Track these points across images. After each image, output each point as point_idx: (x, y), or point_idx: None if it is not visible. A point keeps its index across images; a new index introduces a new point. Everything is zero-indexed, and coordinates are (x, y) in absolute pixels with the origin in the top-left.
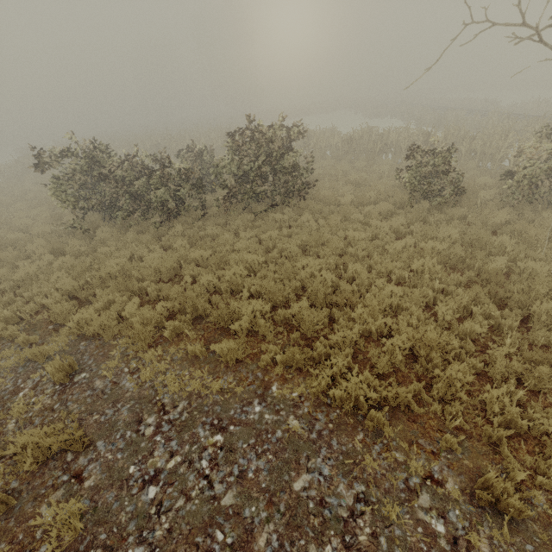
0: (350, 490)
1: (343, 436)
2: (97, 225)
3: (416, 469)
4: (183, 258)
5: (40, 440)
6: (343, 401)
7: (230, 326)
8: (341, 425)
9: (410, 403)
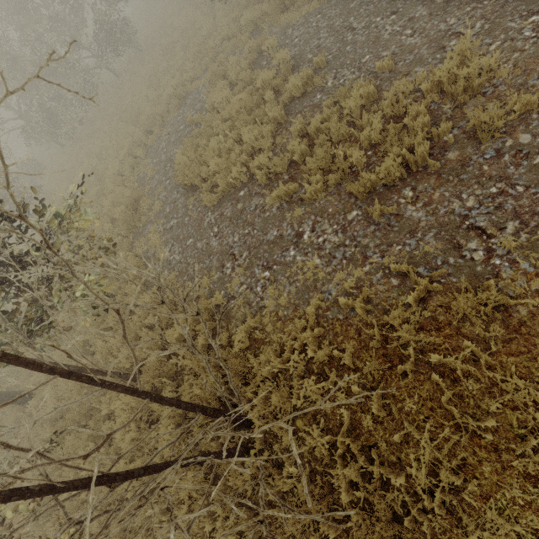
0: None
1: None
2: None
3: None
4: None
5: (252, 44)
6: None
7: None
8: None
9: None
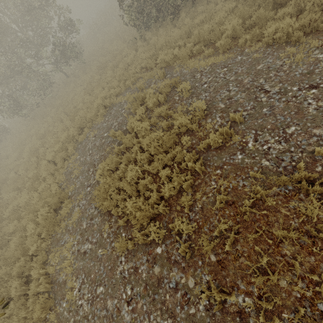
0: (281, 61)
1: (279, 50)
2: (144, 34)
3: (314, 46)
4: (190, 28)
5: (167, 82)
6: (281, 40)
7: (222, 36)
8: (278, 48)
9: (318, 27)
